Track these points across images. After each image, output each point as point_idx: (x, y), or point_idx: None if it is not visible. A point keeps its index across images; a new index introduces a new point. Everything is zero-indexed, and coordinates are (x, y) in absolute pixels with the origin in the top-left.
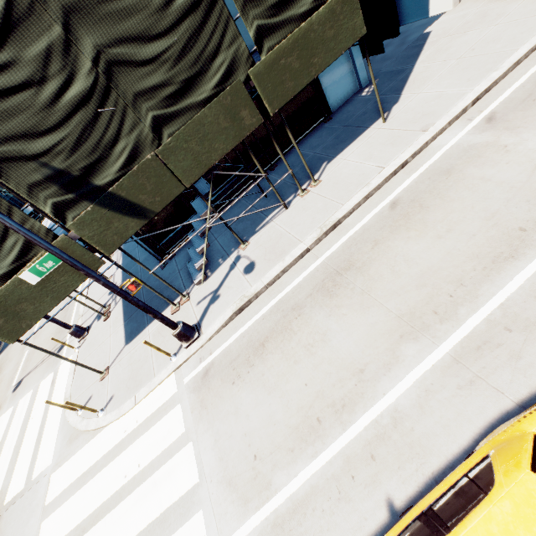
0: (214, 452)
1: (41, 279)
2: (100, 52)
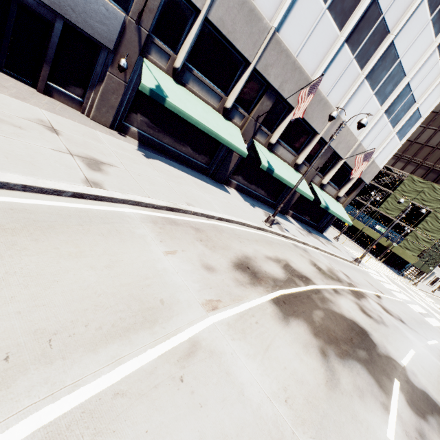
0: (434, 301)
1: (419, 263)
2: (435, 257)
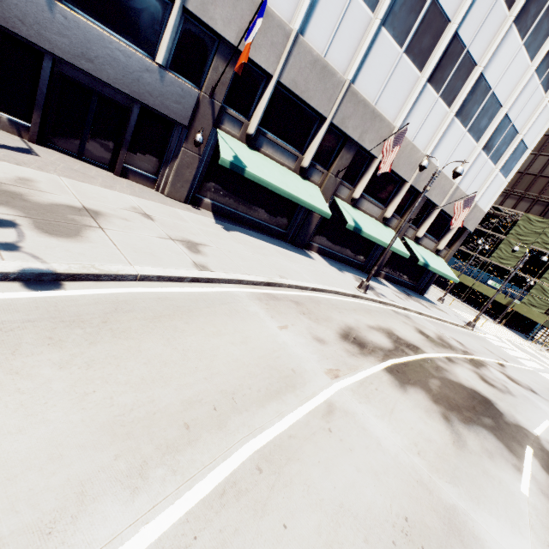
0: None
1: None
2: None
